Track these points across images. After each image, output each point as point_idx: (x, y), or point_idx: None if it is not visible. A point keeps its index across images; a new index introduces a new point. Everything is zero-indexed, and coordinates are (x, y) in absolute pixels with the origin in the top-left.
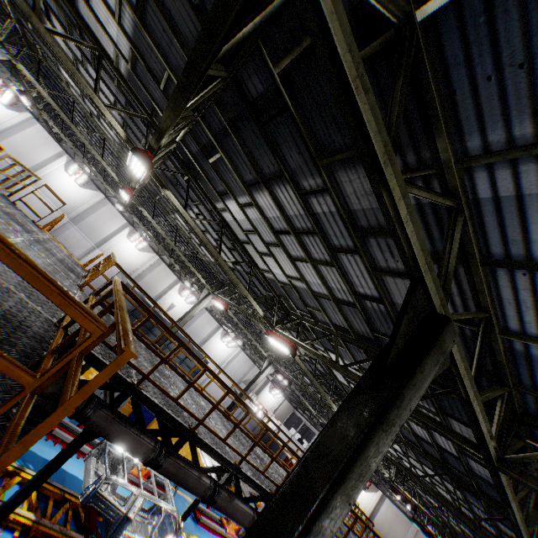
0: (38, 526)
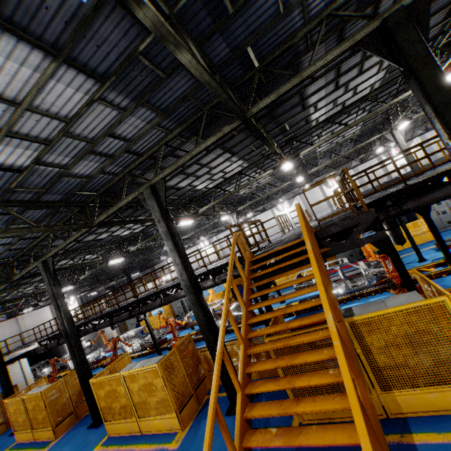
0: None
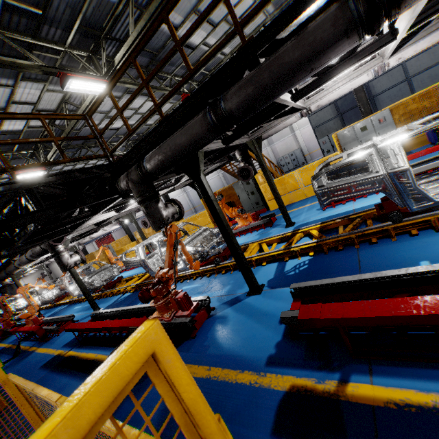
0: (323, 243)
